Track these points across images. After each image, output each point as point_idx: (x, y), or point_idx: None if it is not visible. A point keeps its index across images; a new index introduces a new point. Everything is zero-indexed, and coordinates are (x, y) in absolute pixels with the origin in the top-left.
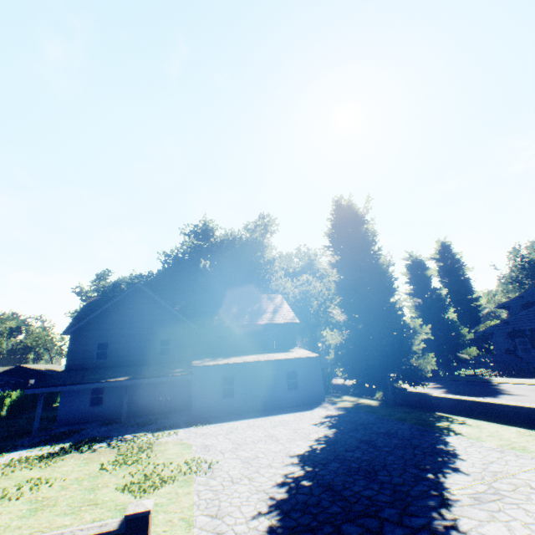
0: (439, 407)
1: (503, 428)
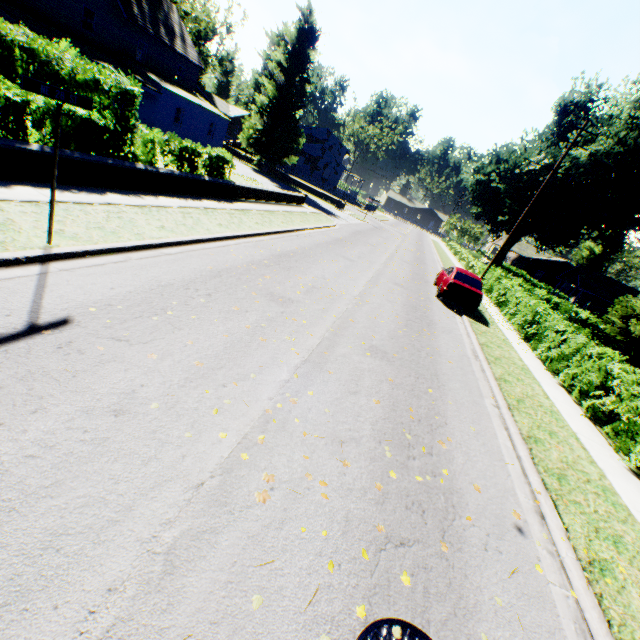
0: (290, 183)
1: (317, 198)
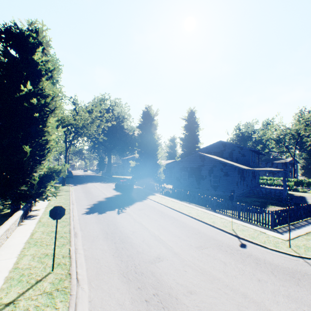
0: None
1: None
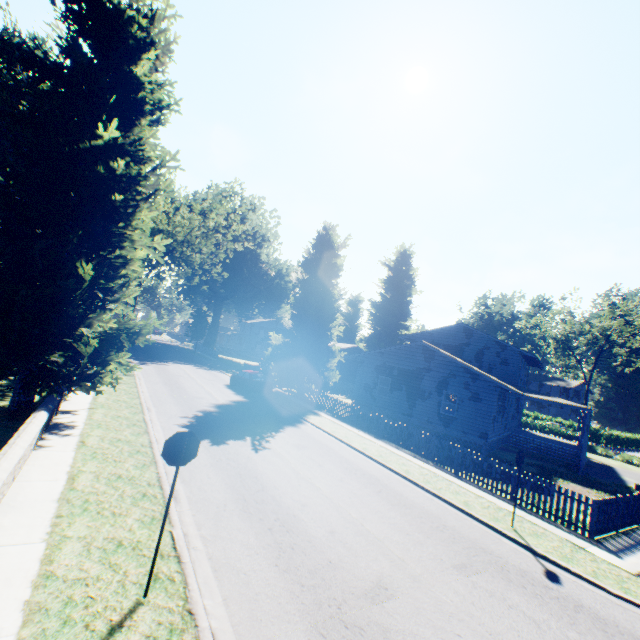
0: None
1: None
